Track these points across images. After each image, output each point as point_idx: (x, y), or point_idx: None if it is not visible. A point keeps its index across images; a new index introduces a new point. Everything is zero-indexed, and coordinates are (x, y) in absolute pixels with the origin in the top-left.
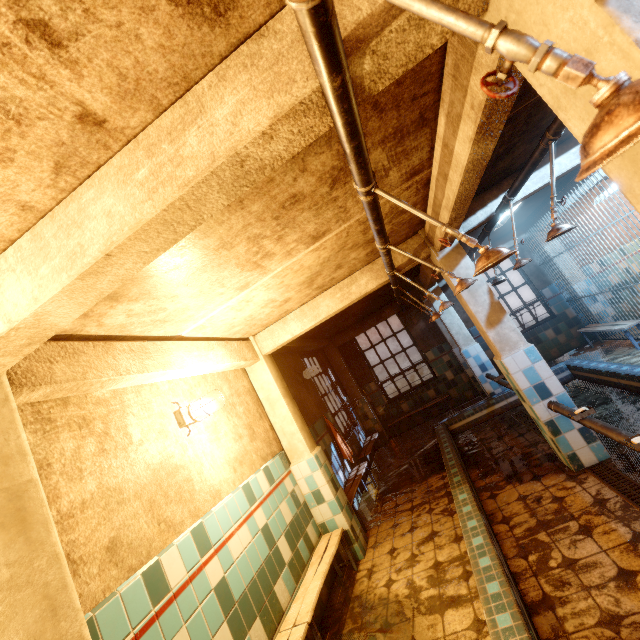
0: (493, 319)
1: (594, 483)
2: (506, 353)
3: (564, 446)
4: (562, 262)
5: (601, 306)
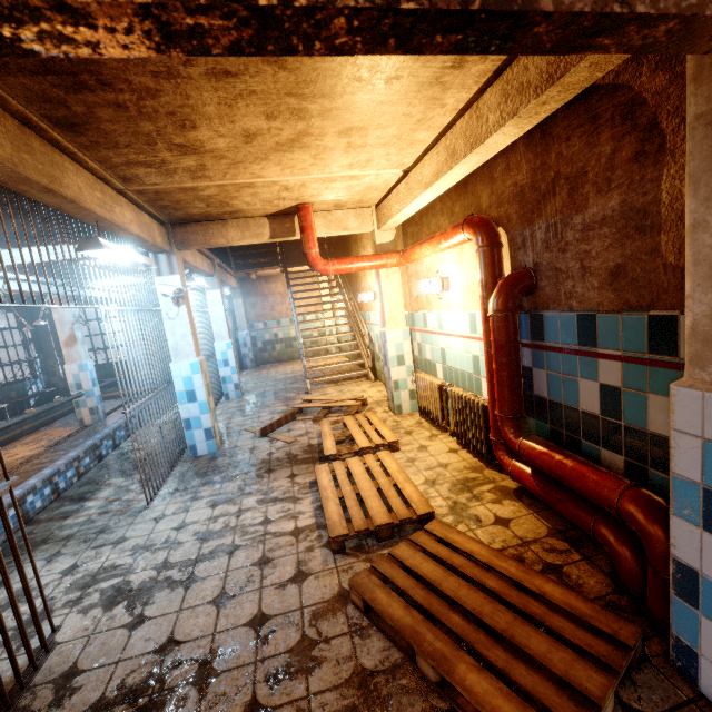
0: (69, 343)
1: (73, 431)
2: (69, 363)
3: (80, 414)
4: (239, 315)
5: (248, 350)
